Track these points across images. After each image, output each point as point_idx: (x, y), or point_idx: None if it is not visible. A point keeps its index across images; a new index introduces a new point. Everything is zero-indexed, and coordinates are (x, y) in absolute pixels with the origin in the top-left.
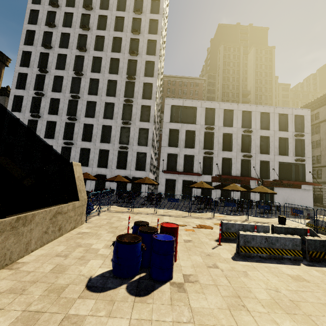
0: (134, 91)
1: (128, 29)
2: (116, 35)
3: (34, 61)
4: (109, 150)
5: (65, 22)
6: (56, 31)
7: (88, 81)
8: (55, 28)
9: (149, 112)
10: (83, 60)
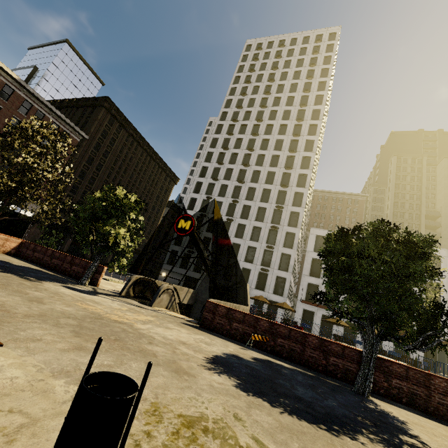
0: (280, 218)
1: (282, 165)
2: (271, 170)
3: (203, 189)
4: (251, 270)
5: (231, 159)
6: (223, 167)
7: (242, 207)
8: (223, 165)
9: (293, 239)
10: (240, 190)
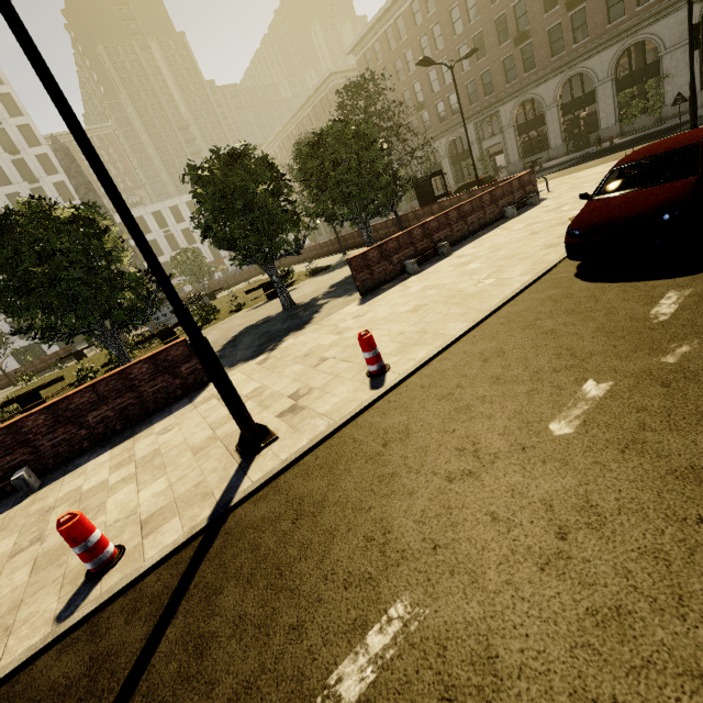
0: None
1: None
2: None
3: None
4: None
5: None
6: None
7: None
8: None
9: None
10: None
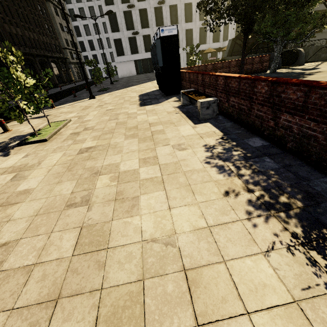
0: None
1: None
2: None
3: None
4: (193, 29)
5: None
6: None
7: None
8: None
9: None
10: None
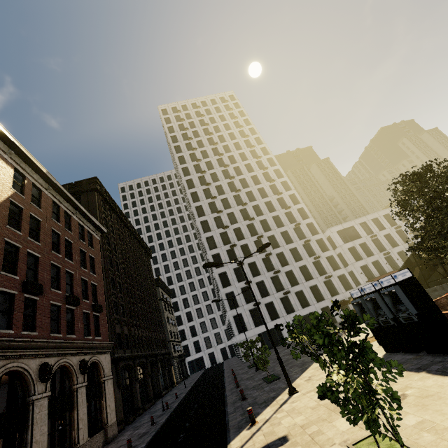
0: (302, 233)
1: (271, 194)
2: (266, 200)
3: (219, 242)
4: (317, 284)
5: (223, 205)
6: (222, 214)
7: (267, 239)
8: (220, 213)
9: (323, 243)
10: (252, 226)
